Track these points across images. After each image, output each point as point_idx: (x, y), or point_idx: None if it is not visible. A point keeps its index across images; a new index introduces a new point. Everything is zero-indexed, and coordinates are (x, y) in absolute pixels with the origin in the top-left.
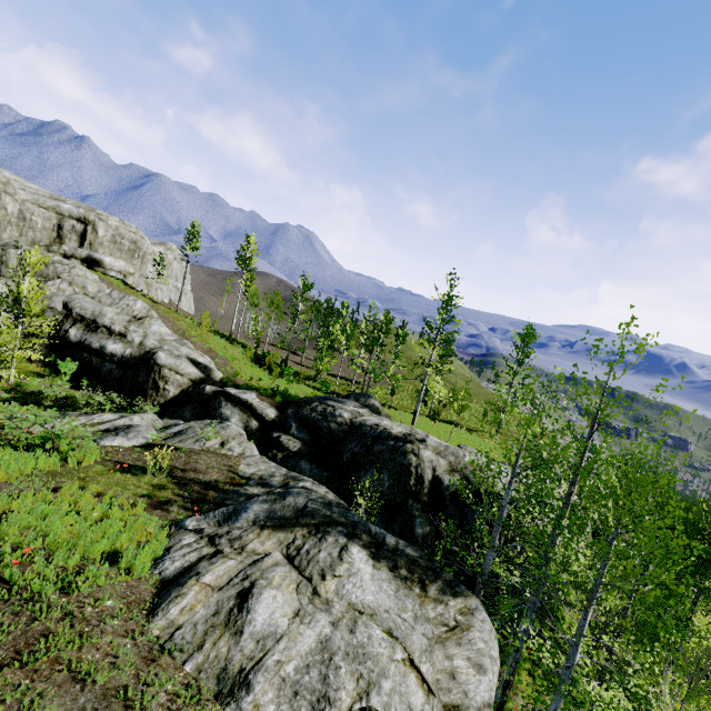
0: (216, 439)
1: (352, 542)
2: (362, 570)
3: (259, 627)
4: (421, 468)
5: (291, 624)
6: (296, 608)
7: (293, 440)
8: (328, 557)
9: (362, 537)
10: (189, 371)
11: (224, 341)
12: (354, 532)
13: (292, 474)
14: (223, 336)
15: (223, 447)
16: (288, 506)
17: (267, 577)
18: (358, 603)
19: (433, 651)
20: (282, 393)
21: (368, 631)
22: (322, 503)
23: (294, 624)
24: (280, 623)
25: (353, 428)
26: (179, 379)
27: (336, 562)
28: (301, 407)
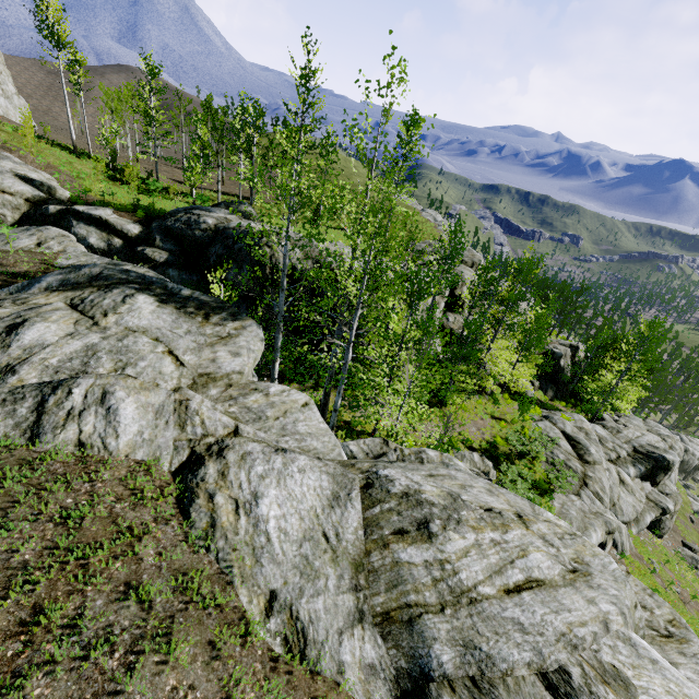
0: (31, 240)
1: (142, 293)
2: (143, 308)
3: (27, 342)
4: (275, 258)
5: (61, 340)
6: (70, 332)
7: (159, 252)
8: (112, 302)
9: (156, 290)
10: (20, 189)
11: (67, 154)
12: (148, 288)
13: (115, 262)
14: (67, 149)
15: (40, 246)
16: (83, 275)
17: (43, 316)
18: (134, 327)
19: (203, 351)
20: (147, 209)
21: (136, 340)
22: (120, 271)
23: (64, 340)
24: (49, 340)
25: (218, 232)
26: (11, 200)
27: (119, 305)
28: (166, 219)
